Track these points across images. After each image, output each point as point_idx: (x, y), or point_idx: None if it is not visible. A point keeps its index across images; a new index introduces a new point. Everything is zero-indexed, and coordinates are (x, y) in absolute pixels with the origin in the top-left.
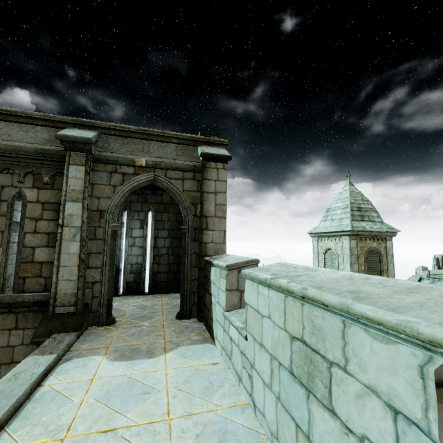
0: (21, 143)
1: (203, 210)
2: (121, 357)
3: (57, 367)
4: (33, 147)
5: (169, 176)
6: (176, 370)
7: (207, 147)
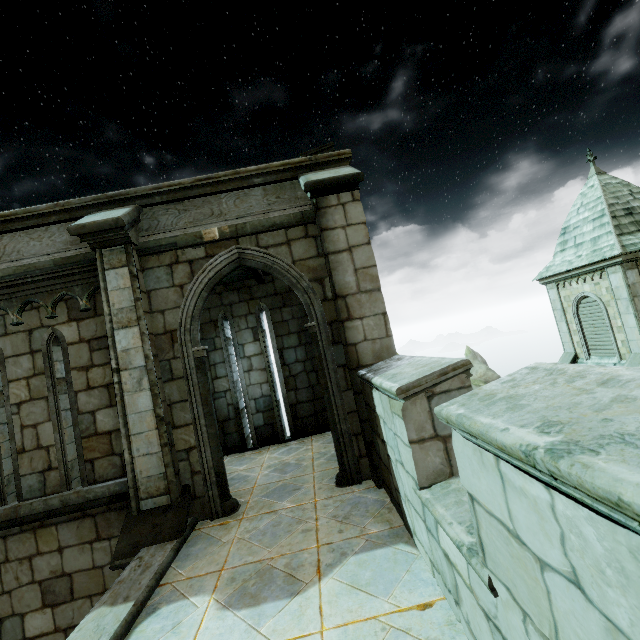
0: (35, 259)
1: (335, 285)
2: (239, 597)
3: (132, 633)
4: (50, 260)
5: (264, 244)
6: (342, 633)
7: (315, 173)
